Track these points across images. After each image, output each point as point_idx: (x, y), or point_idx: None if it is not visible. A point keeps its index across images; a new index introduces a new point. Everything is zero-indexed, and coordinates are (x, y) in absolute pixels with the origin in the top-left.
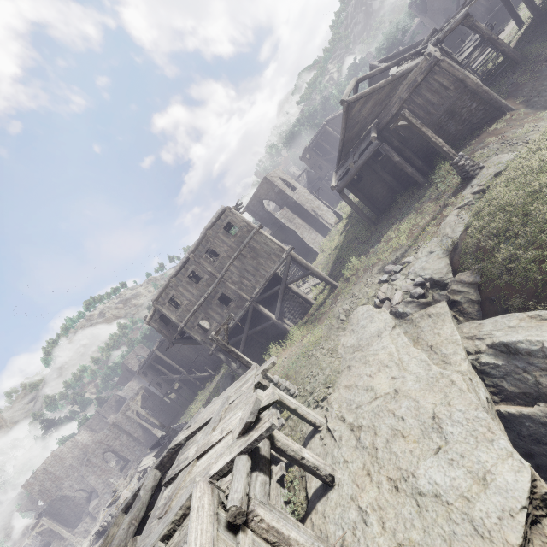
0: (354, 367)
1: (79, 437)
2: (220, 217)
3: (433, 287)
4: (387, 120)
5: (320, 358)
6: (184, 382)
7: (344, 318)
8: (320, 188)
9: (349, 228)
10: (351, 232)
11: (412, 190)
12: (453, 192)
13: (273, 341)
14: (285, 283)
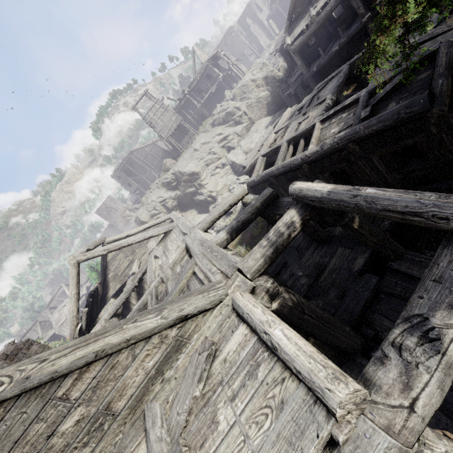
0: None
1: None
2: (229, 30)
3: None
4: None
5: None
6: None
7: None
8: None
9: None
10: None
11: None
12: None
13: None
14: (246, 56)
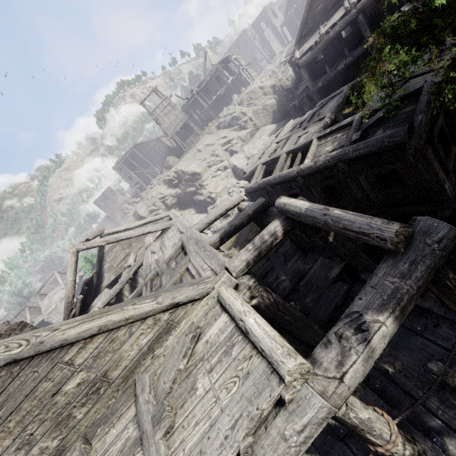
0: None
1: None
2: (243, 33)
3: None
4: (299, 4)
5: None
6: None
7: None
8: None
9: None
10: None
11: None
12: None
13: None
14: (257, 60)
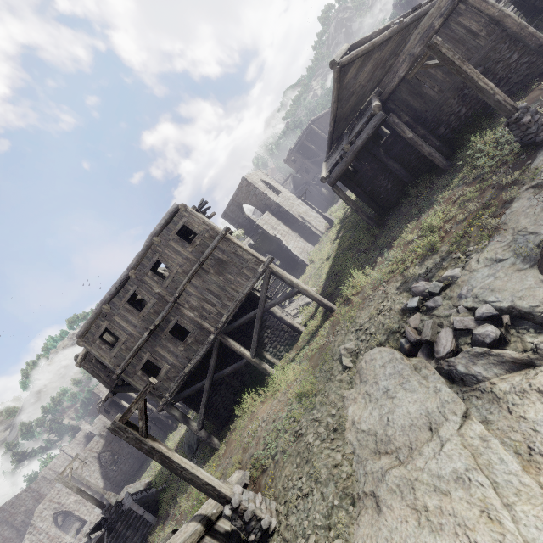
0: (389, 509)
1: (36, 485)
2: (171, 219)
3: (518, 324)
4: (392, 86)
5: (314, 448)
6: (155, 419)
7: (350, 364)
8: (308, 190)
9: (343, 234)
10: (347, 237)
11: (429, 178)
12: (510, 167)
13: (249, 388)
14: (263, 306)
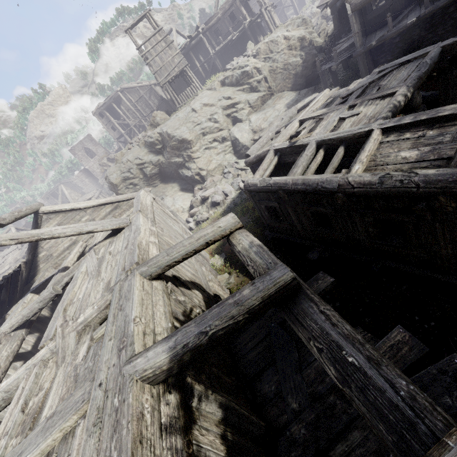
0: None
1: None
2: None
3: None
4: None
5: None
6: None
7: None
8: None
9: None
10: None
11: None
12: None
13: None
14: (283, 6)
